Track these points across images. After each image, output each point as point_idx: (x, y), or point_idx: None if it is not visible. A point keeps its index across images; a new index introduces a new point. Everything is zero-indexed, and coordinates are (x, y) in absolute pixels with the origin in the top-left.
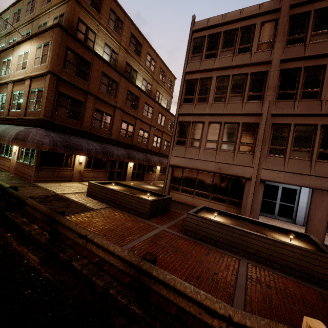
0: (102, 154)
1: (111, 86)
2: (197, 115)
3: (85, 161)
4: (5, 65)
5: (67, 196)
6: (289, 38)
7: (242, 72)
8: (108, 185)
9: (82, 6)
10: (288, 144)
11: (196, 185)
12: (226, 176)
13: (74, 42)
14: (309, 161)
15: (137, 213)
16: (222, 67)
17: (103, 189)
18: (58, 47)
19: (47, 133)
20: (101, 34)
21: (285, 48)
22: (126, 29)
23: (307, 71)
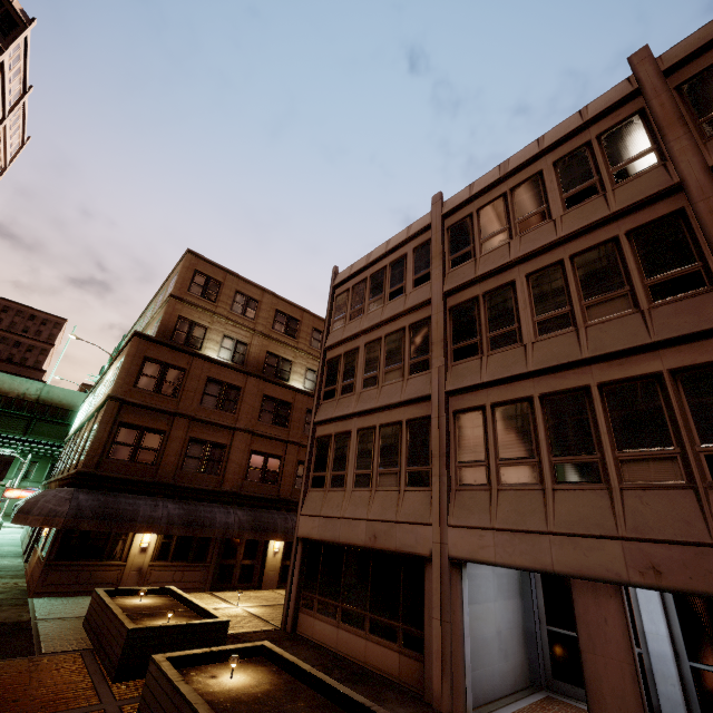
0: (183, 526)
1: (226, 396)
2: (340, 419)
3: (156, 545)
4: (95, 396)
5: (44, 623)
6: (452, 258)
7: (397, 327)
8: (143, 596)
9: (186, 302)
10: (490, 453)
11: (341, 587)
12: (392, 556)
13: (158, 349)
14: (540, 490)
15: (108, 666)
16: (368, 327)
17: (100, 605)
18: (130, 361)
19: (74, 495)
20: (217, 325)
21: (449, 274)
22: (266, 308)
23: (489, 299)
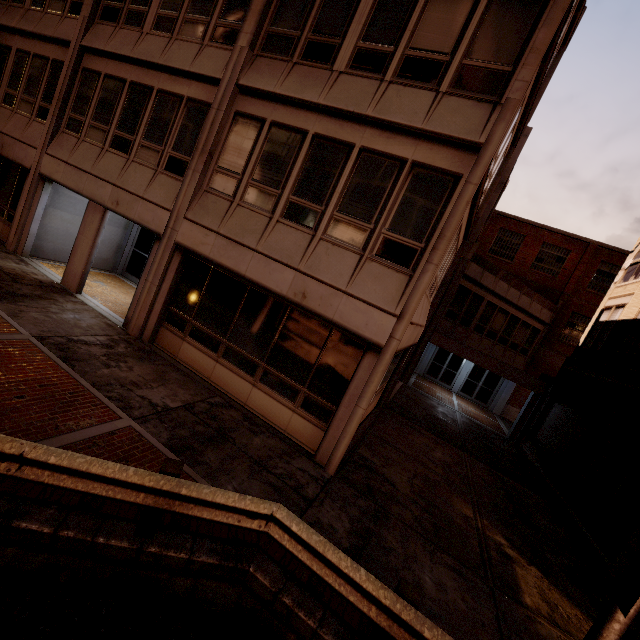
0: None
1: None
2: (6, 30)
3: None
4: None
5: None
6: None
7: None
8: None
9: None
10: (90, 113)
11: None
12: (15, 166)
13: None
14: (101, 149)
15: None
16: None
17: None
18: None
19: None
20: None
21: None
22: None
23: None
